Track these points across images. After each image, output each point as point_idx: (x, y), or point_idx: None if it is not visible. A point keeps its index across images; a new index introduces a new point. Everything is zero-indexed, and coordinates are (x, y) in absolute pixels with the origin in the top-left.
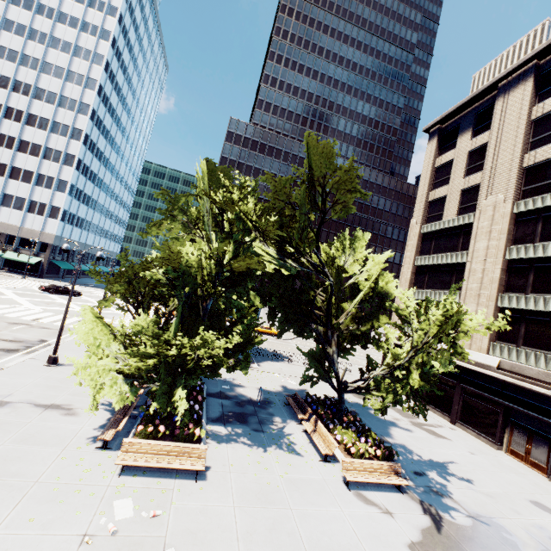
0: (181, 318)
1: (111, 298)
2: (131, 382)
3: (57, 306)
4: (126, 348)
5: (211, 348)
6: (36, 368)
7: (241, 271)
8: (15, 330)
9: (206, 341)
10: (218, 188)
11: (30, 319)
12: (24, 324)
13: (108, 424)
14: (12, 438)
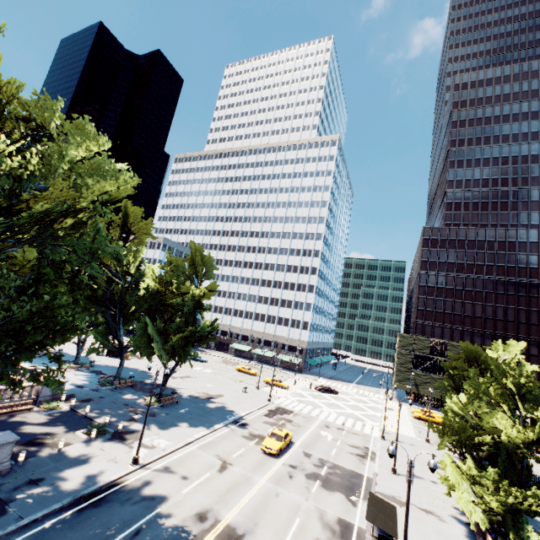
0: (503, 469)
1: (442, 443)
2: (482, 510)
3: (338, 408)
4: (470, 484)
5: (539, 499)
6: (389, 475)
7: (539, 436)
8: (345, 435)
9: (535, 494)
10: (505, 376)
11: (341, 424)
12: (343, 429)
13: (477, 536)
14: (431, 530)
